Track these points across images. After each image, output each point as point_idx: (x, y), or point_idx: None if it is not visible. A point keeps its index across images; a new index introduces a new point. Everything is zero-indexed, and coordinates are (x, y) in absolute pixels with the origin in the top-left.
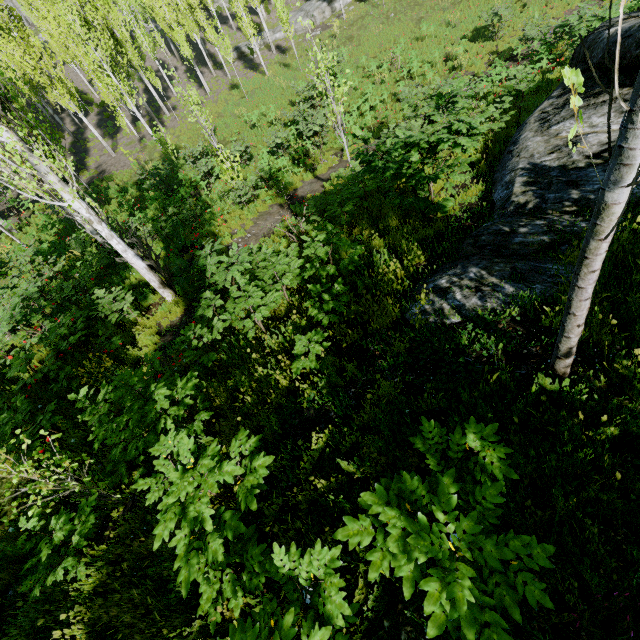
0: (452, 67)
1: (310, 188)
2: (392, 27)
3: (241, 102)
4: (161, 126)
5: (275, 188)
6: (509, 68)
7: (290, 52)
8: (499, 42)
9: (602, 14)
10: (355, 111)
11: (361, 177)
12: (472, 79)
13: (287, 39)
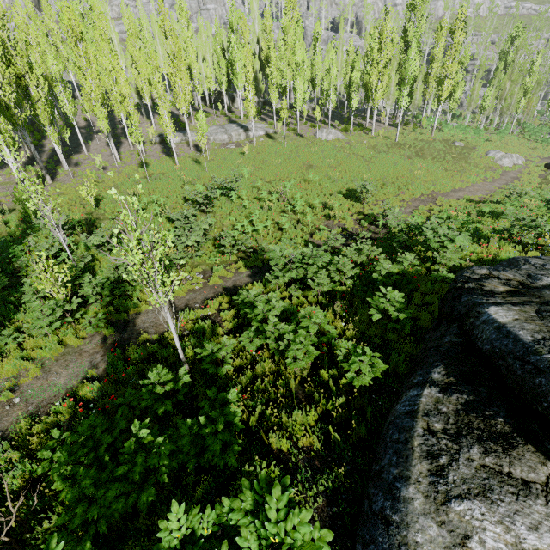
0: (328, 214)
1: (154, 318)
2: (288, 164)
3: (142, 181)
4: (49, 178)
5: (115, 303)
6: (372, 231)
7: (205, 153)
8: (365, 206)
9: (450, 235)
10: (239, 228)
11: (144, 460)
12: (342, 258)
13: (206, 143)
